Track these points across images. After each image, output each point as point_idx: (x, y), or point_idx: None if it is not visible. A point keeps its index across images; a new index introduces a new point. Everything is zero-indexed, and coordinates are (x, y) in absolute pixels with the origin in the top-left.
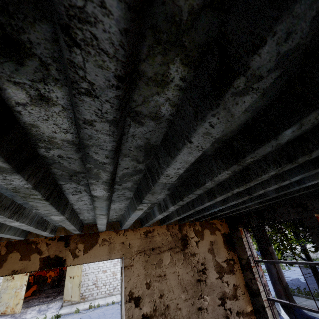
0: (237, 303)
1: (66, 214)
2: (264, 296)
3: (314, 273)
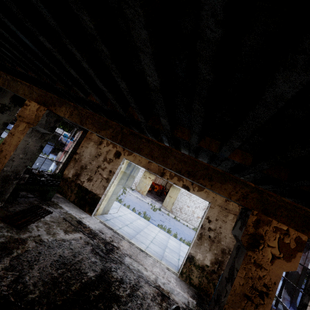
0: None
1: None
2: None
3: None
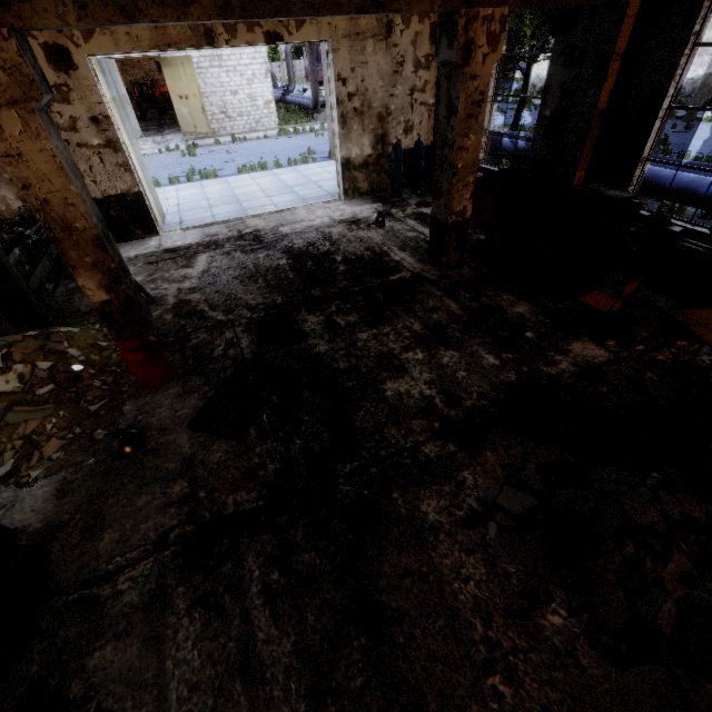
0: (423, 96)
1: None
2: None
3: (522, 90)
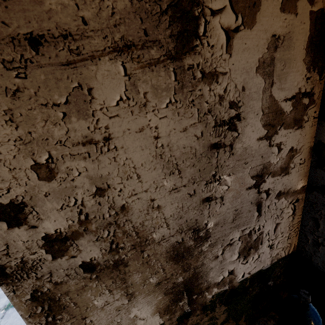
0: (283, 180)
1: None
2: None
3: None
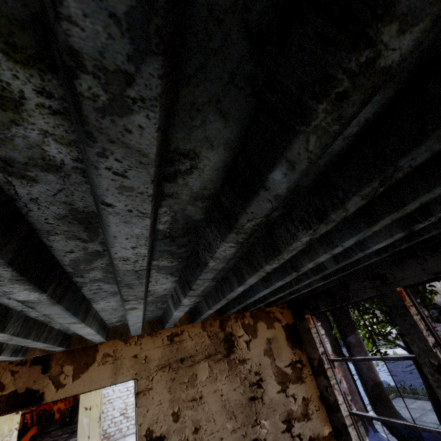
0: (309, 425)
1: (10, 328)
2: (346, 410)
3: (416, 365)
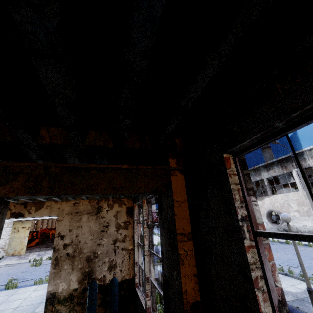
0: (123, 244)
1: None
2: (137, 241)
3: None
